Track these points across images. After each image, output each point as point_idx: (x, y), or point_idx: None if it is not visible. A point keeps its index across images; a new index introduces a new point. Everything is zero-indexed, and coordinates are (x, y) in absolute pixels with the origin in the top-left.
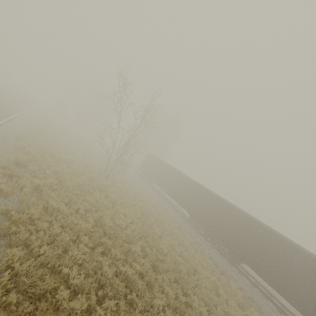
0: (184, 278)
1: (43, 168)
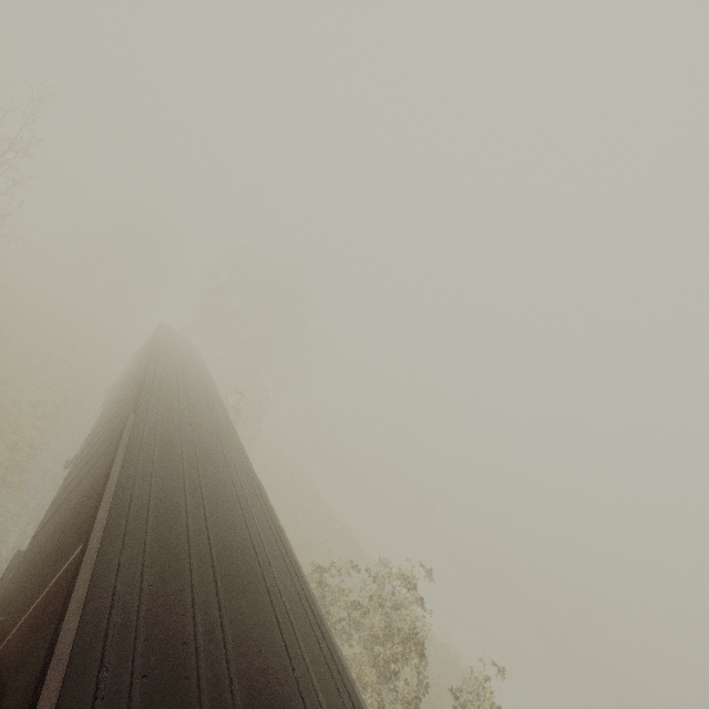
0: None
1: None
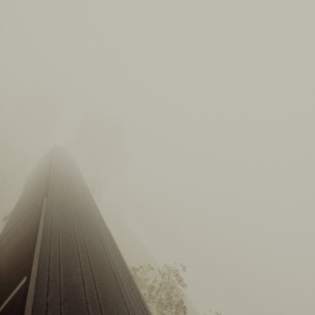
0: None
1: None
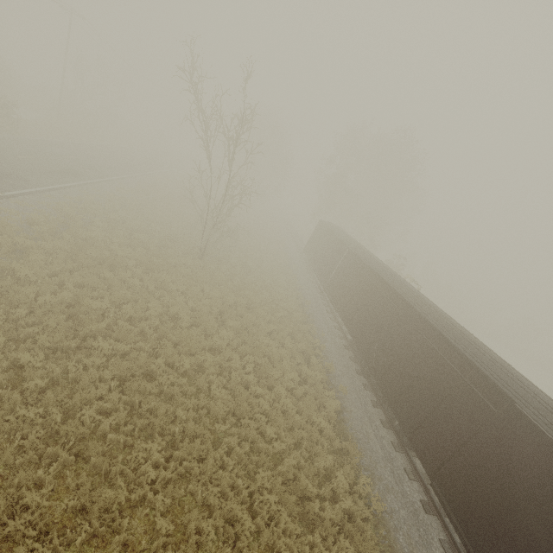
0: (159, 411)
1: (71, 232)
